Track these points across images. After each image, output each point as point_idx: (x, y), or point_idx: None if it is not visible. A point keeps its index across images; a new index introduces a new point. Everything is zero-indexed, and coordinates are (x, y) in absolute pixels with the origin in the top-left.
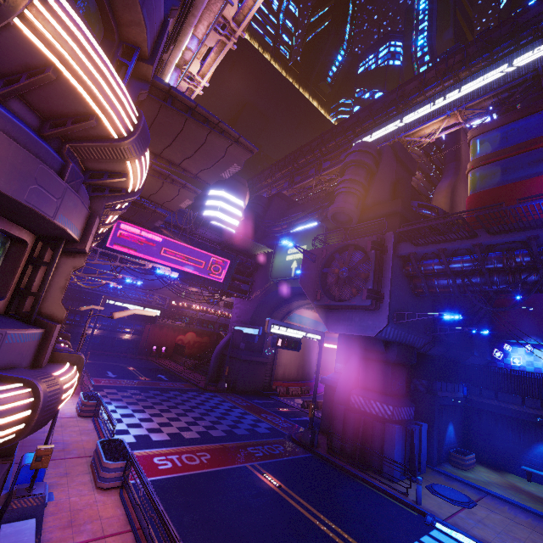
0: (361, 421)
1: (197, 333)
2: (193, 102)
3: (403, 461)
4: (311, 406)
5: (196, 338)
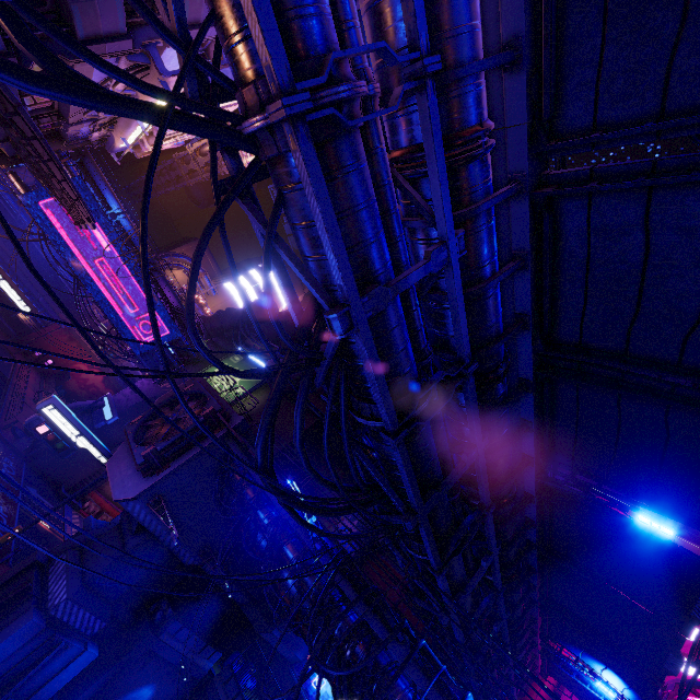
0: (25, 586)
1: (106, 378)
2: (38, 133)
3: (5, 671)
4: (15, 530)
5: (100, 382)
